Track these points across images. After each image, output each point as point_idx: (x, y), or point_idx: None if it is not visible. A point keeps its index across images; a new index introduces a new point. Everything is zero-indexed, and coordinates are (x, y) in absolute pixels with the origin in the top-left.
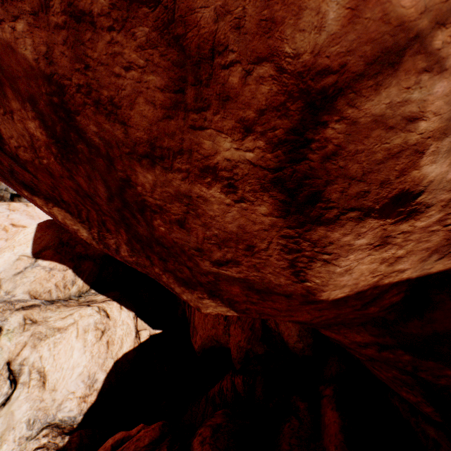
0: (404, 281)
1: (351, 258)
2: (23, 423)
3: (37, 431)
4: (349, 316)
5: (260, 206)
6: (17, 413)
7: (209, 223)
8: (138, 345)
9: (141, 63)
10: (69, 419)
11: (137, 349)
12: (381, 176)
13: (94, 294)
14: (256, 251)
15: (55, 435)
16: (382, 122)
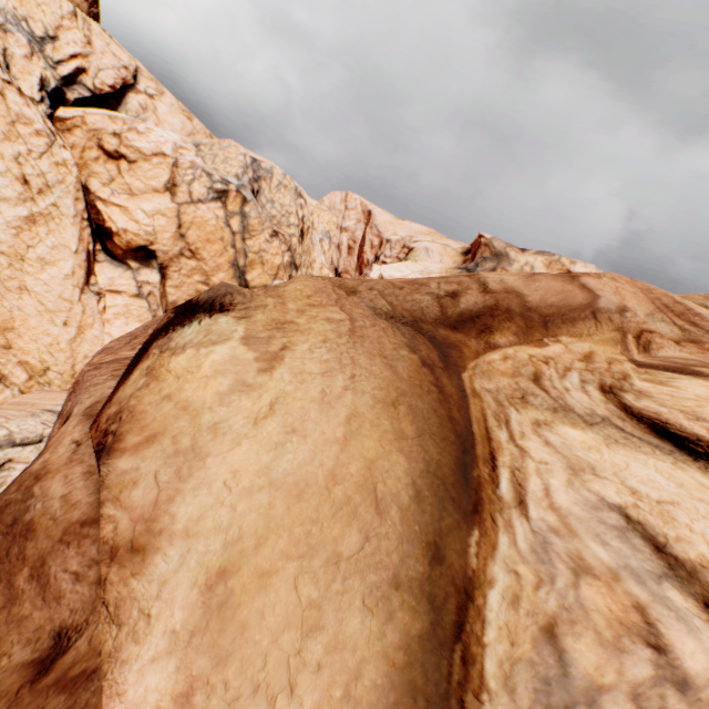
0: None
1: None
2: None
3: None
4: None
5: None
6: None
7: None
8: None
9: None
10: None
11: None
12: None
13: None
14: None
15: None
16: None
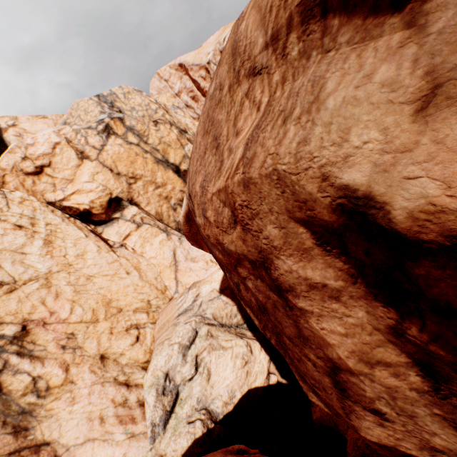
0: (416, 456)
1: (367, 422)
2: (195, 398)
3: (200, 408)
4: None
5: (325, 378)
6: (194, 389)
7: (308, 369)
8: (266, 385)
9: (289, 324)
10: (215, 412)
11: (264, 388)
12: (363, 399)
13: (245, 328)
14: (326, 391)
15: (208, 417)
16: (355, 384)
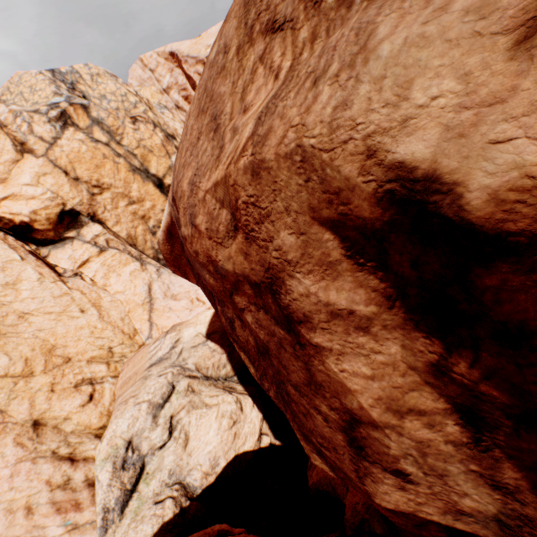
0: (437, 522)
1: (385, 486)
2: (167, 470)
3: (173, 482)
4: (415, 529)
5: (338, 434)
6: (166, 459)
7: (316, 425)
8: (257, 449)
9: (298, 368)
10: (192, 486)
11: (255, 452)
12: (385, 458)
13: (236, 381)
14: (338, 452)
15: (182, 493)
16: (378, 440)
